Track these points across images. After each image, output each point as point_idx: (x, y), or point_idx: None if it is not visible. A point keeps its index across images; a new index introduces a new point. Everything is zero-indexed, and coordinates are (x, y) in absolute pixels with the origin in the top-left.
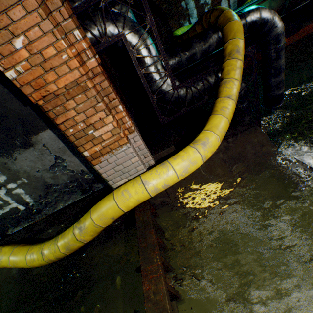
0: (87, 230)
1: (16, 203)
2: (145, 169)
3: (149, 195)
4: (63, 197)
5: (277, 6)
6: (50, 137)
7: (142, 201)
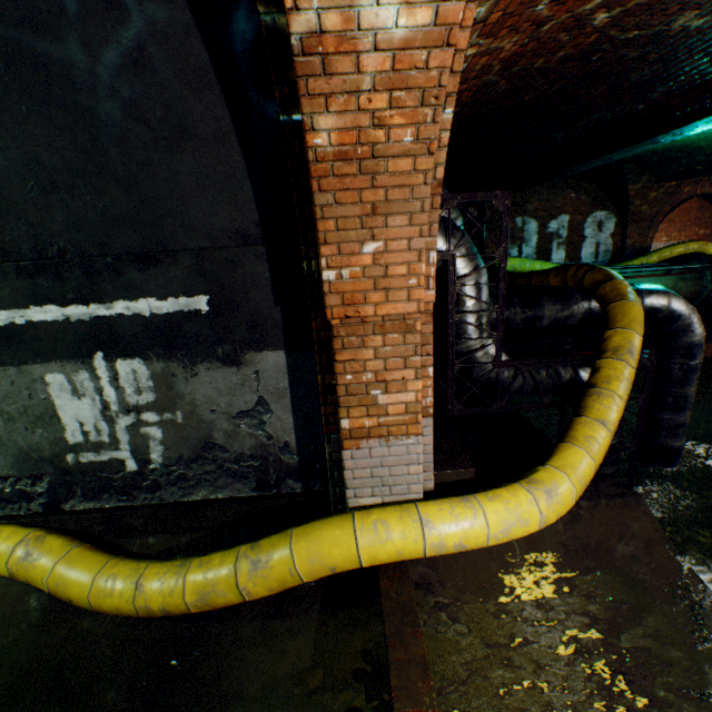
0: (269, 573)
1: (130, 453)
2: (422, 494)
3: (424, 551)
4: (217, 479)
5: (687, 291)
6: (276, 363)
7: (404, 558)
